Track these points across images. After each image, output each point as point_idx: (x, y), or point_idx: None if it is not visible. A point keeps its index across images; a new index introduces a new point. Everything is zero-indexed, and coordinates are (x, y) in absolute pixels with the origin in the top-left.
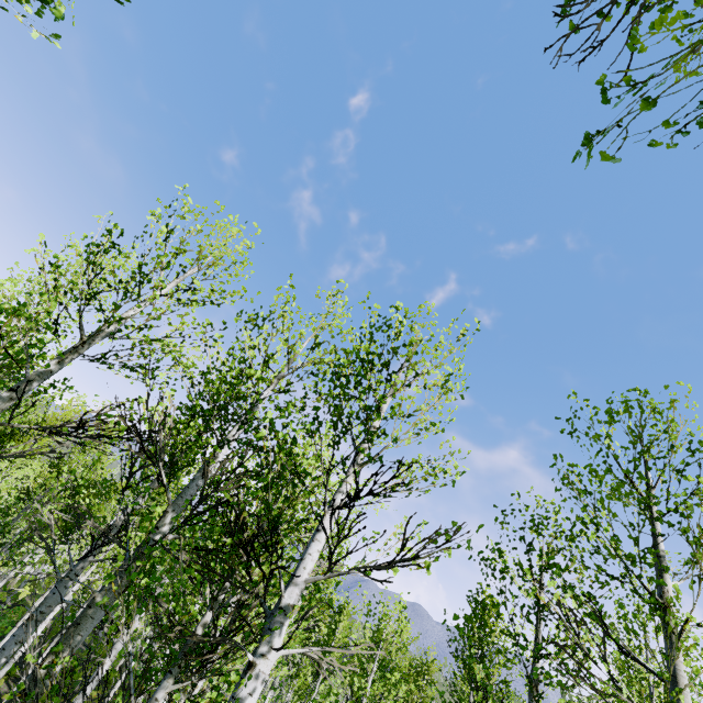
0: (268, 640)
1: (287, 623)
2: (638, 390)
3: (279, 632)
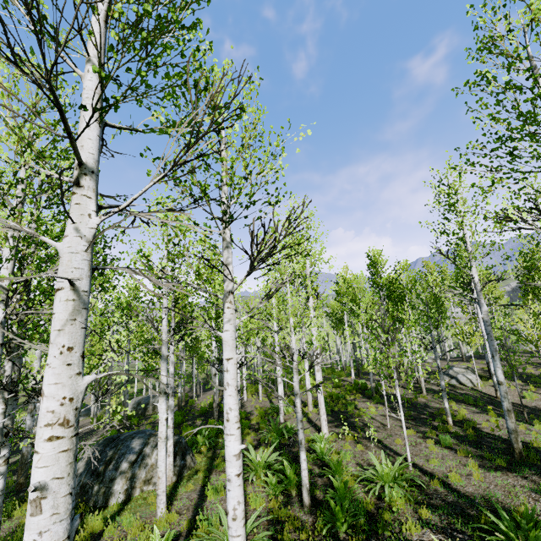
0: None
1: None
2: None
3: None
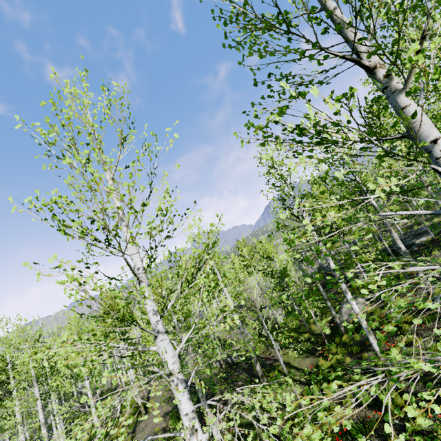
0: None
1: None
2: None
3: None
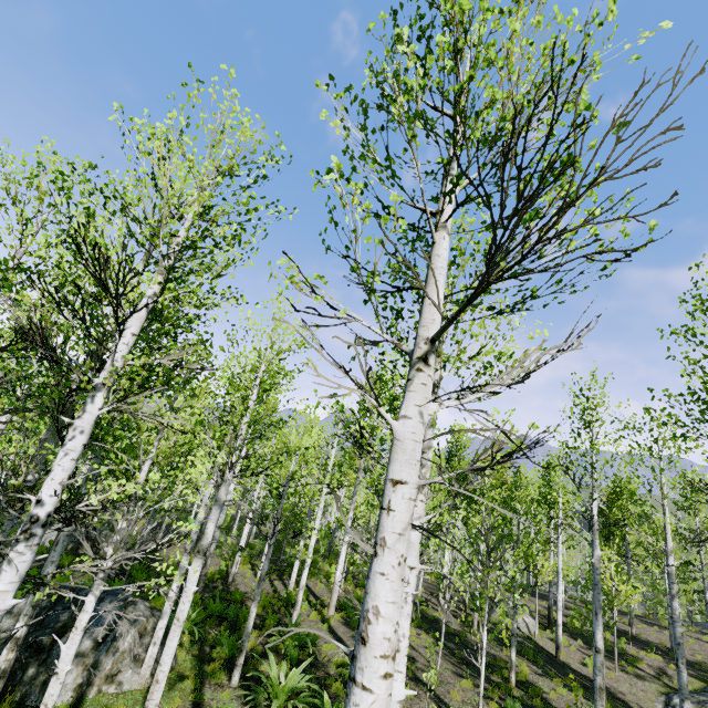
0: (83, 408)
1: (99, 395)
2: None
3: (91, 401)
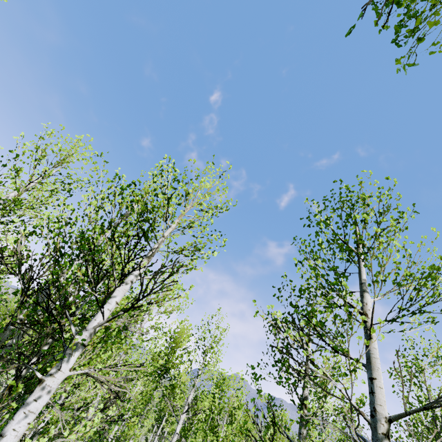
0: (57, 365)
1: (75, 354)
2: (336, 181)
3: (67, 359)
